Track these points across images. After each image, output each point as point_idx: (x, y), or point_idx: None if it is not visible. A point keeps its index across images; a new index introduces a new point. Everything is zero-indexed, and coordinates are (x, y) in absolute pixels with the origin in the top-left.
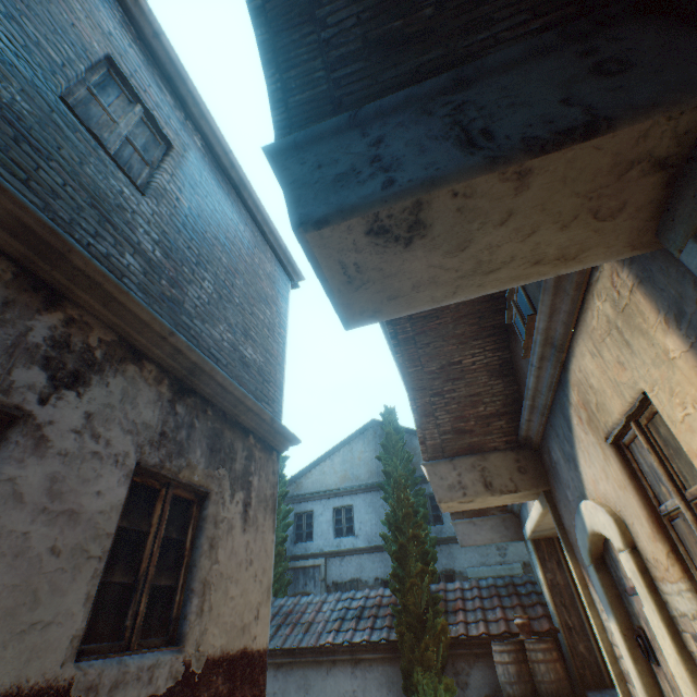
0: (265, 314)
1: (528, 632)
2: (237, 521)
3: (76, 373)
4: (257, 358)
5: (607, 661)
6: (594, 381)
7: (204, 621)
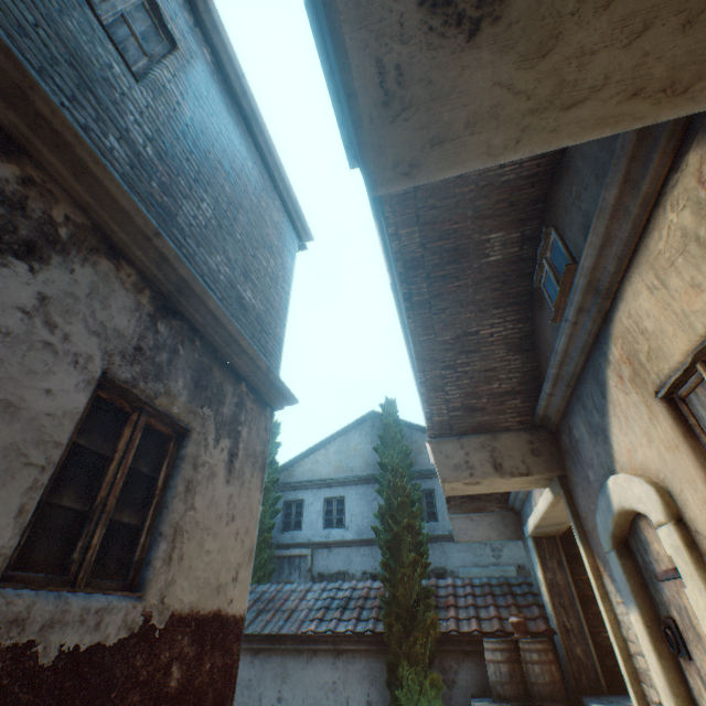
0: (268, 262)
1: (524, 631)
2: (221, 469)
3: (31, 243)
4: (256, 305)
5: (619, 659)
6: (649, 323)
7: (172, 570)
